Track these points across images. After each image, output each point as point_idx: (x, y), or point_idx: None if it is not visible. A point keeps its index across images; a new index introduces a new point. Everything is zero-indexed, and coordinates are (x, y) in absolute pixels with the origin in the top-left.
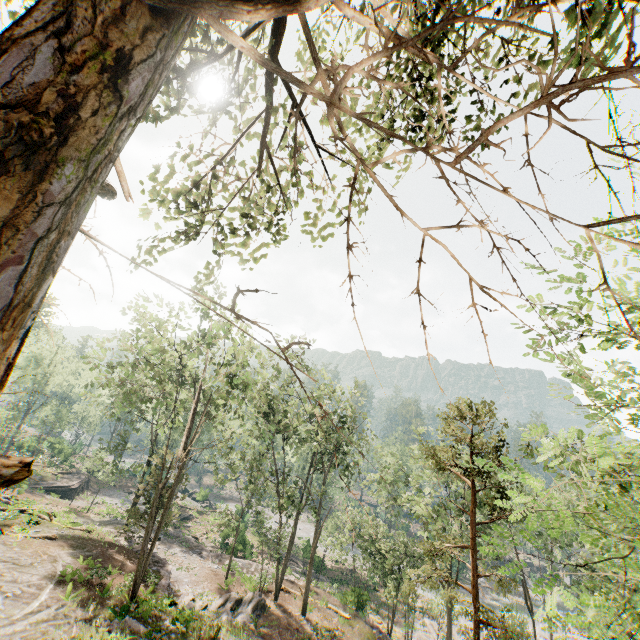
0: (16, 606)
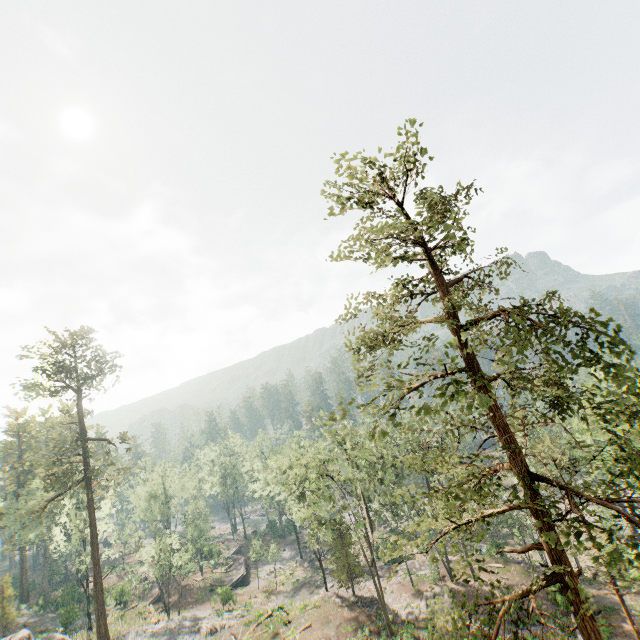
0: None
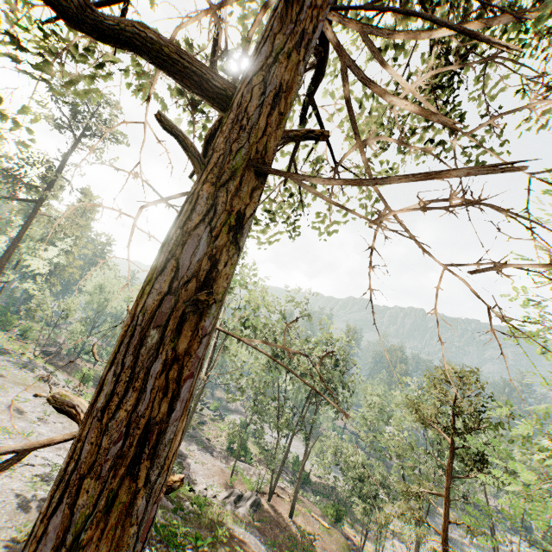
0: None
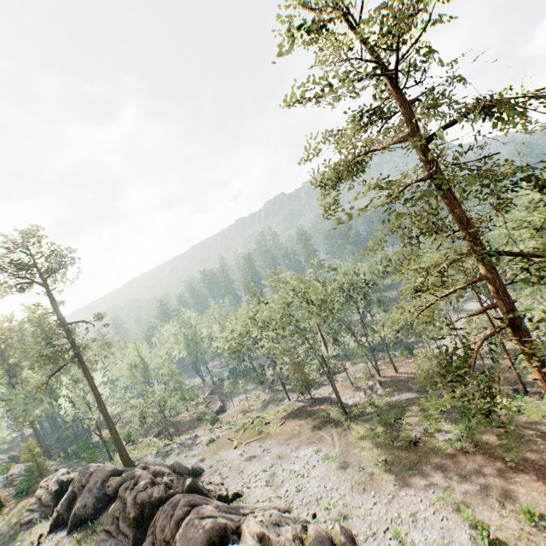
0: (325, 442)
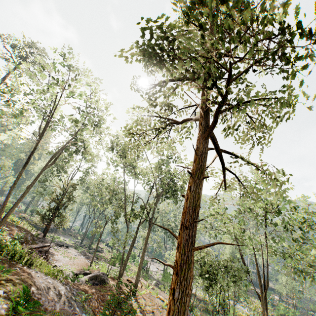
0: None
